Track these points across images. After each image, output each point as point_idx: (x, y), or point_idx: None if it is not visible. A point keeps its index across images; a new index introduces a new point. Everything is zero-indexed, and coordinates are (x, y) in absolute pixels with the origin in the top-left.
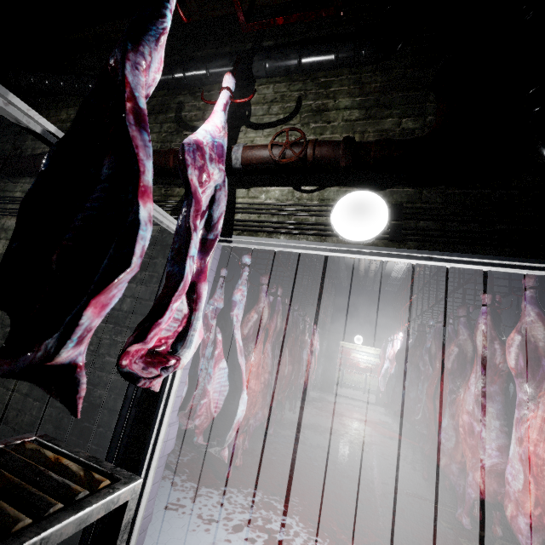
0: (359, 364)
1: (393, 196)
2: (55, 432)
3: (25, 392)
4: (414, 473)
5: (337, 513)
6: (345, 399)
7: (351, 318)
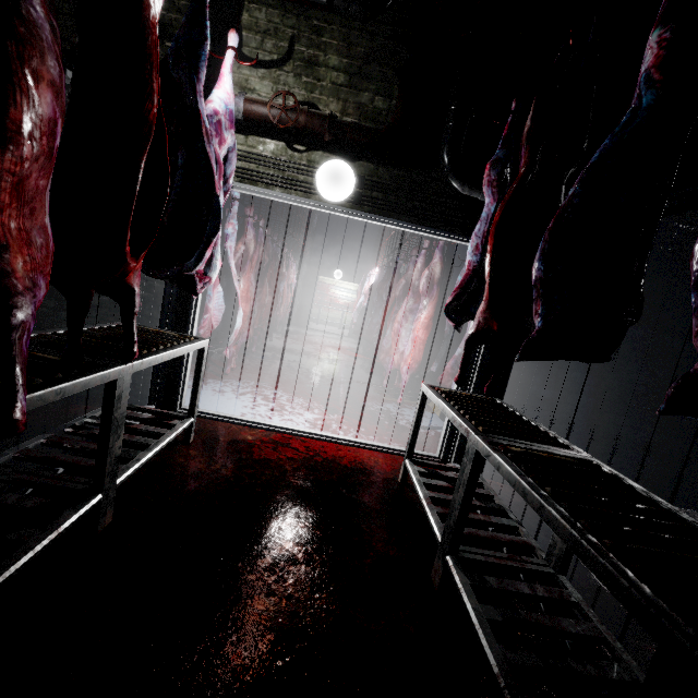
0: (338, 301)
1: (360, 168)
2: None
3: (52, 307)
4: (366, 374)
5: (308, 389)
6: (320, 333)
7: (333, 250)
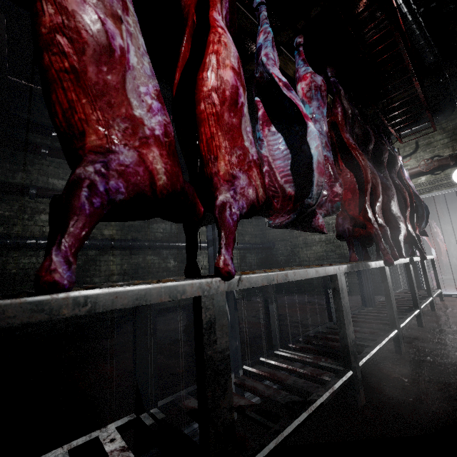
0: None
1: None
2: (377, 270)
3: None
4: None
5: None
6: None
7: None
